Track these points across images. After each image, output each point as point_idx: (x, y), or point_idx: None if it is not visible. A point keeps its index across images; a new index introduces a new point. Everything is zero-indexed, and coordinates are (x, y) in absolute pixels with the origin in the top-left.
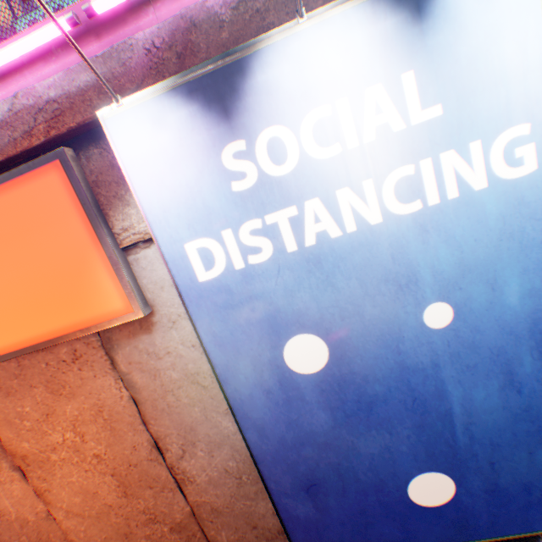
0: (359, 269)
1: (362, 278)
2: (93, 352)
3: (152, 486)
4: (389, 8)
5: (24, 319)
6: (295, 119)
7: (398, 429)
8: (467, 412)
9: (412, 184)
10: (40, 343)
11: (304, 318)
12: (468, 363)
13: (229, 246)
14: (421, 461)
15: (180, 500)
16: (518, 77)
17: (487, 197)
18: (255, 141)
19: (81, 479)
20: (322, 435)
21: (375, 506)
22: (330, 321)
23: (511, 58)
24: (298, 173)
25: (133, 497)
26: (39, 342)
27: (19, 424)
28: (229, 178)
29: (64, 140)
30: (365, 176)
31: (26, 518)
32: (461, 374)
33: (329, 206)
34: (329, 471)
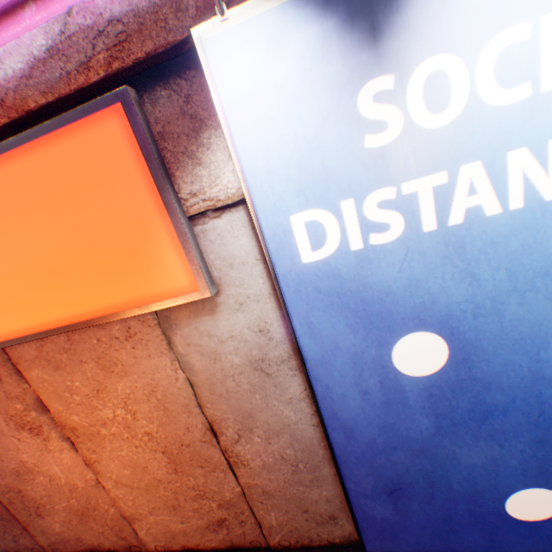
0: (512, 258)
1: (514, 269)
2: (148, 331)
3: (203, 466)
4: None
5: (77, 292)
6: (472, 45)
7: (511, 442)
8: None
9: None
10: (93, 319)
11: (426, 313)
12: None
13: (347, 220)
14: (529, 477)
15: (231, 480)
16: None
17: None
18: (407, 77)
19: (131, 454)
20: (418, 442)
21: (463, 514)
22: (458, 319)
23: None
24: (459, 125)
25: (183, 474)
26: (92, 318)
27: (69, 398)
28: (361, 129)
29: (126, 76)
30: None
31: (75, 484)
32: None
33: (493, 173)
34: (419, 477)
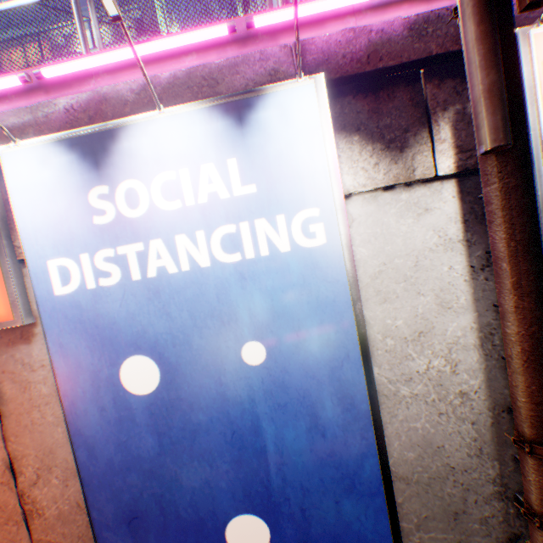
0: (191, 303)
1: (193, 311)
2: None
3: None
4: (221, 115)
5: None
6: (149, 177)
7: (219, 463)
8: (280, 451)
9: (235, 239)
10: None
11: (142, 340)
12: (280, 402)
13: (86, 267)
14: (239, 501)
15: (25, 536)
16: (310, 175)
17: (291, 258)
18: (117, 188)
19: None
20: (149, 461)
21: None
22: (164, 346)
23: (305, 161)
24: (148, 217)
25: None
26: None
27: None
28: (93, 212)
29: None
30: (199, 228)
31: None
32: (275, 412)
33: (170, 247)
34: (153, 503)
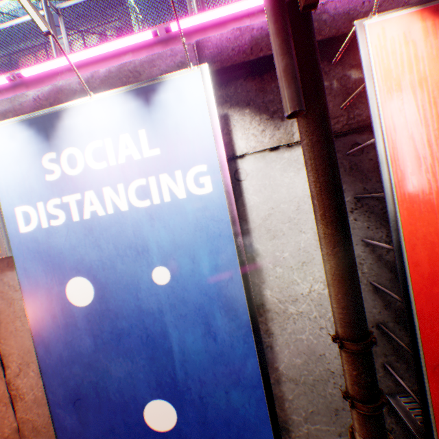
0: (115, 238)
1: (117, 243)
2: None
3: None
4: (133, 98)
5: None
6: (84, 146)
7: (138, 359)
8: (183, 351)
9: (145, 190)
10: None
11: (81, 265)
12: (182, 313)
13: (42, 212)
14: (154, 389)
15: (11, 415)
16: (199, 140)
17: (187, 203)
18: (62, 154)
19: None
20: (88, 357)
21: (122, 425)
22: (97, 270)
23: (195, 130)
24: (84, 175)
25: None
26: None
27: None
28: (46, 172)
29: None
30: (120, 182)
31: None
32: (178, 321)
33: (100, 196)
34: (91, 388)
